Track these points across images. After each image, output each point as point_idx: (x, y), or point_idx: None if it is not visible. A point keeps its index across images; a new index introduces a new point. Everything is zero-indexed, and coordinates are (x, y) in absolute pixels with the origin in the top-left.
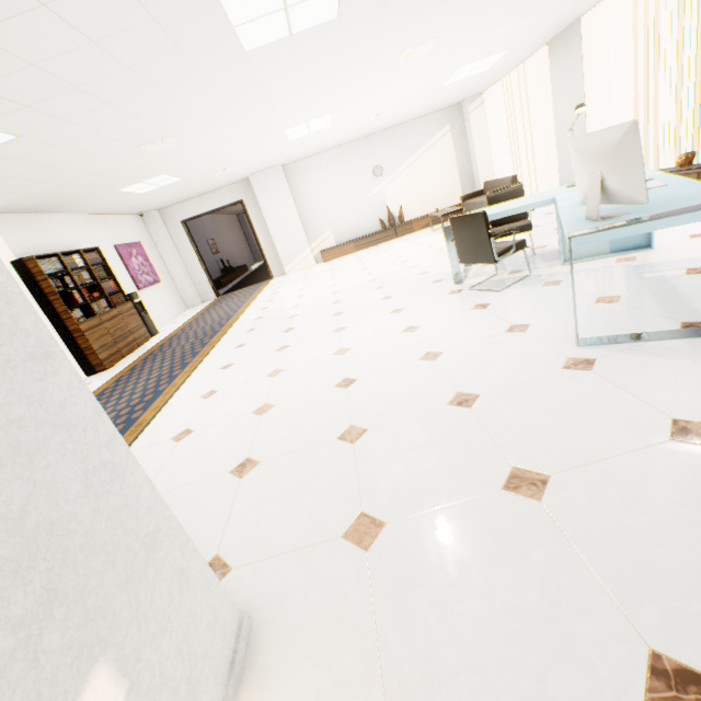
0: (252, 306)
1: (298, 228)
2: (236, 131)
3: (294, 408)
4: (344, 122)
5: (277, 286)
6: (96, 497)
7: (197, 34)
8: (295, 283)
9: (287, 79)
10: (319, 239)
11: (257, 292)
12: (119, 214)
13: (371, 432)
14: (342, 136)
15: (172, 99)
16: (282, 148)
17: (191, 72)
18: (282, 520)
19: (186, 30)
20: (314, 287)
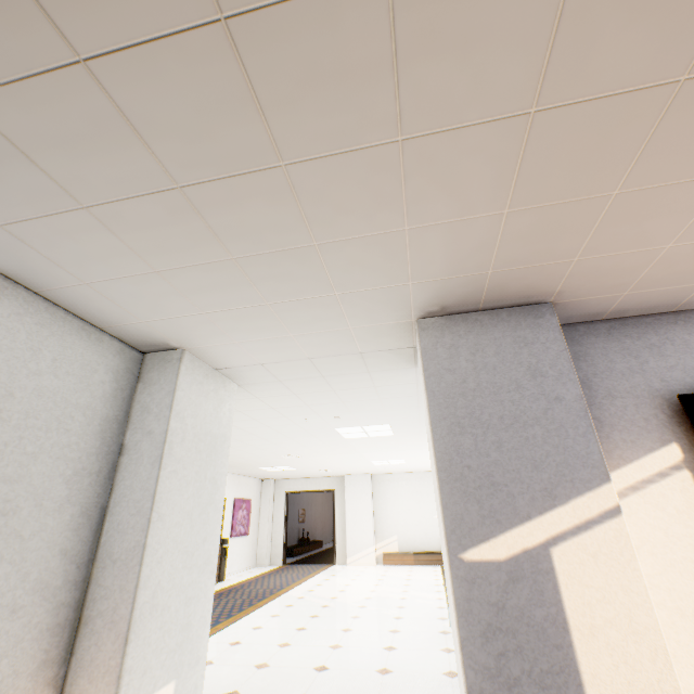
0: (303, 583)
1: (369, 525)
2: (337, 457)
3: (280, 671)
4: (416, 462)
5: (333, 573)
6: (199, 625)
7: (323, 433)
8: (347, 575)
9: (369, 446)
10: (384, 540)
11: (315, 573)
12: (250, 476)
13: None
14: (417, 467)
15: (305, 445)
16: (370, 466)
17: (317, 440)
18: None
19: (318, 432)
20: (358, 586)
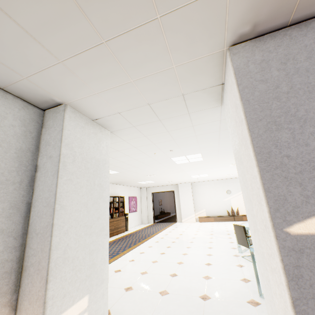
0: (163, 231)
1: (191, 205)
2: (174, 175)
3: (153, 276)
4: (213, 175)
5: (176, 226)
6: (101, 263)
7: (165, 162)
8: (183, 227)
9: (190, 167)
10: (199, 211)
11: (168, 226)
12: (135, 186)
13: (170, 294)
14: (214, 178)
15: (157, 169)
16: (190, 179)
17: (162, 166)
18: (129, 308)
19: (162, 161)
20: (188, 232)
